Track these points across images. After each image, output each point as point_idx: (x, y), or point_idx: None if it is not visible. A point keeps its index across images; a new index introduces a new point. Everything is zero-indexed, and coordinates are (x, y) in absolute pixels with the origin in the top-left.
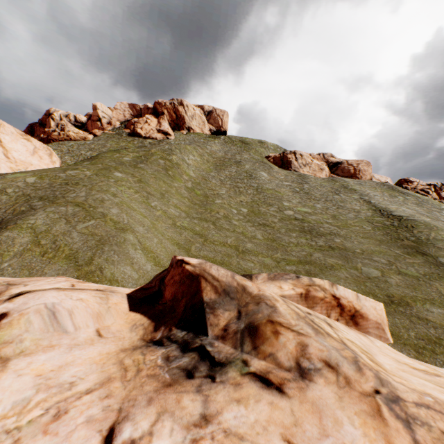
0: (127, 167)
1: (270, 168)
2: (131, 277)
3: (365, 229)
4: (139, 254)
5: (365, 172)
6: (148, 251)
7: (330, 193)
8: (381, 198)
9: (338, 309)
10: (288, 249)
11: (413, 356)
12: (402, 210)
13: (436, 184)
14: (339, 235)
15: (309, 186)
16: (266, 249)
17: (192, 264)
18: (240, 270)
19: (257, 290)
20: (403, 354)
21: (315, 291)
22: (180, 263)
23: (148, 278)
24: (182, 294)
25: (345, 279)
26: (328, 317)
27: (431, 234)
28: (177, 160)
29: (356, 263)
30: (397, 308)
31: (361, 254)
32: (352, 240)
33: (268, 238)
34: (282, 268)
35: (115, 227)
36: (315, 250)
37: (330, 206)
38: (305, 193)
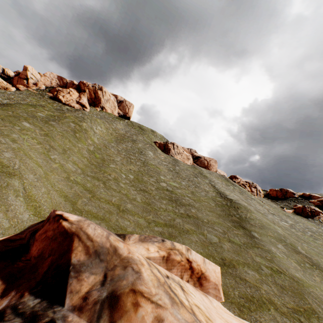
0: (38, 121)
1: (156, 150)
2: (0, 225)
3: (211, 205)
4: (20, 202)
5: (213, 166)
6: (32, 199)
7: (192, 176)
8: (221, 185)
9: (190, 271)
10: (158, 213)
11: (237, 313)
12: (232, 195)
13: (250, 182)
14: (194, 207)
15: (179, 168)
16: (142, 210)
17: (70, 221)
18: (117, 227)
19: (127, 252)
20: (230, 312)
21: (175, 254)
22: (58, 218)
23: (21, 227)
24: (51, 252)
25: (196, 243)
26: (181, 278)
27: (247, 214)
28: (86, 127)
29: (203, 230)
30: (227, 269)
31: (207, 223)
32: (202, 212)
33: (145, 202)
34: (152, 228)
35: (1, 170)
36: (177, 216)
37: (191, 184)
38: (176, 172)
